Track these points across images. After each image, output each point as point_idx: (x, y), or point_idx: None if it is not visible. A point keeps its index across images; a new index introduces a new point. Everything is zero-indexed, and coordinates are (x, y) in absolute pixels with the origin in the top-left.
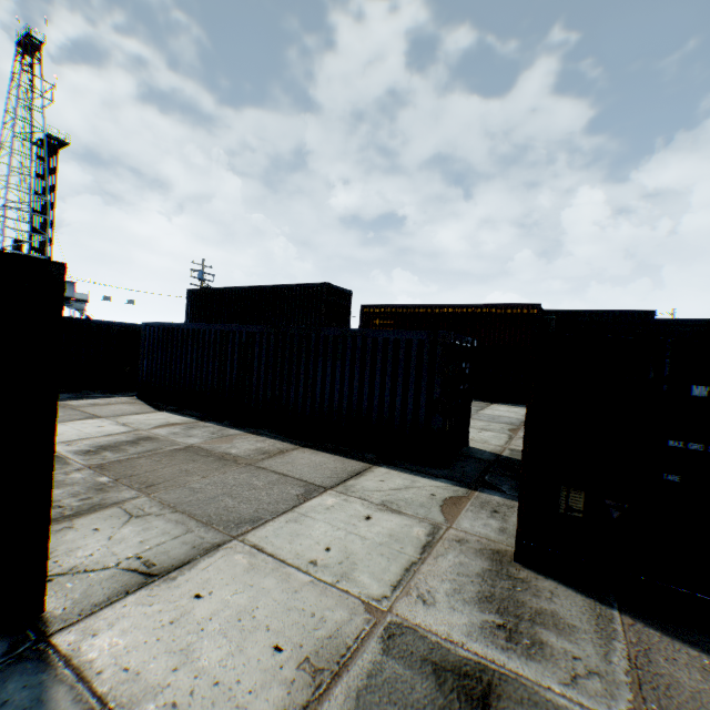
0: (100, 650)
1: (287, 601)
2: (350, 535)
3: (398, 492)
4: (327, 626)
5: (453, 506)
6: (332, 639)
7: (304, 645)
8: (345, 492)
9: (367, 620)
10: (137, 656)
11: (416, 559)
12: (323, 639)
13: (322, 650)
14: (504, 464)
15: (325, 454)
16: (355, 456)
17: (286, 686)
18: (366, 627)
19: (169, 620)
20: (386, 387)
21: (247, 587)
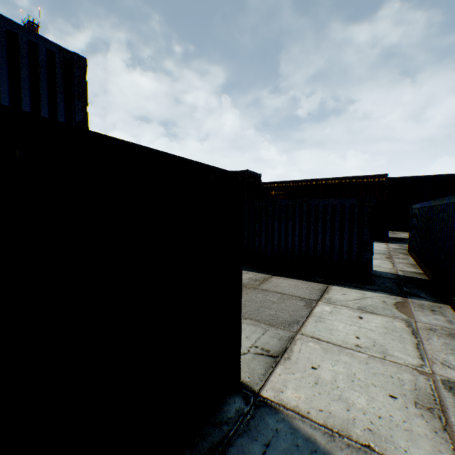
0: (295, 400)
1: (368, 369)
2: (361, 328)
3: (361, 301)
4: (407, 383)
5: (403, 308)
6: (418, 390)
7: (405, 394)
8: (329, 302)
9: (426, 379)
10: (318, 403)
11: (416, 342)
12: (412, 391)
13: (419, 397)
14: (406, 280)
15: (292, 279)
16: (311, 280)
17: (421, 418)
18: (430, 383)
19: (313, 382)
20: (327, 236)
21: (336, 362)
